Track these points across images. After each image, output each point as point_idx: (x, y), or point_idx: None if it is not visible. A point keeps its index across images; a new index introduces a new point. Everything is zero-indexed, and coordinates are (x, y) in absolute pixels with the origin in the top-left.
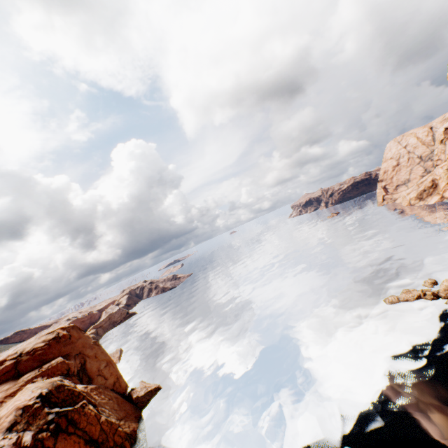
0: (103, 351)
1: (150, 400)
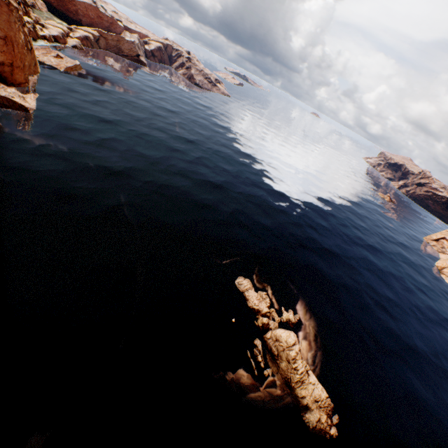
0: (12, 24)
1: (7, 107)
